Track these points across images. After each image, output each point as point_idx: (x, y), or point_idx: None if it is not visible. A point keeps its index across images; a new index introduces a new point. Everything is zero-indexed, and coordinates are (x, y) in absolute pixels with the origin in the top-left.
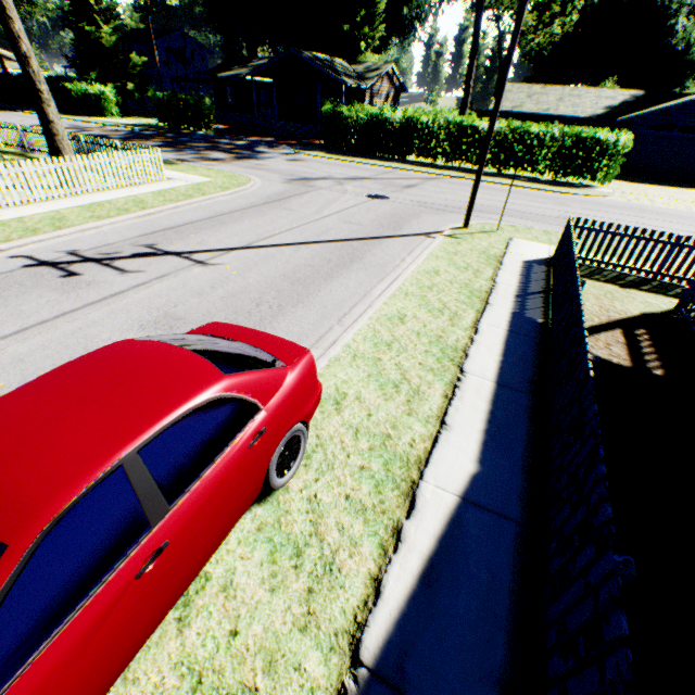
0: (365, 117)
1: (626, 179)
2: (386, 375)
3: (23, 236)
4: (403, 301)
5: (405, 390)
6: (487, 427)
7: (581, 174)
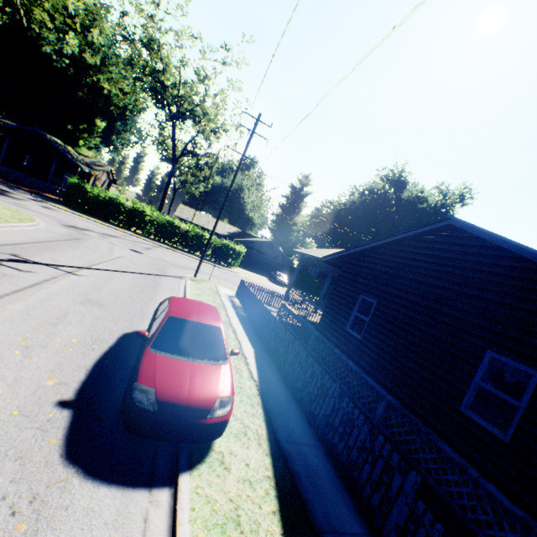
0: (105, 197)
1: (240, 267)
2: None
3: None
4: None
5: None
6: (250, 341)
7: (226, 261)
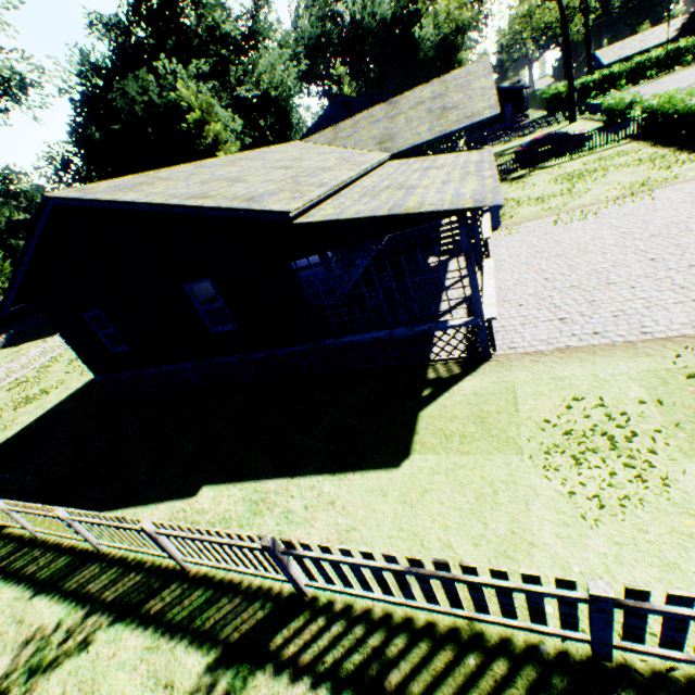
0: (575, 87)
1: None
2: None
3: None
4: None
5: None
6: None
7: None
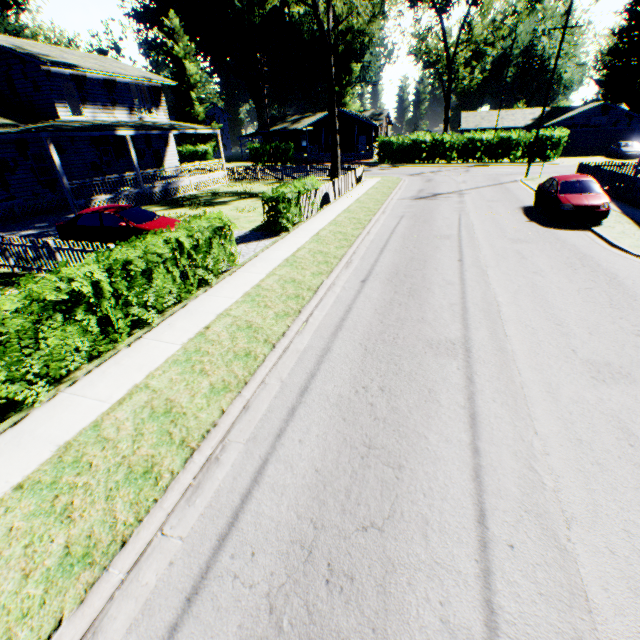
0: (407, 142)
1: (558, 157)
2: None
3: (387, 195)
4: None
5: None
6: None
7: (541, 156)
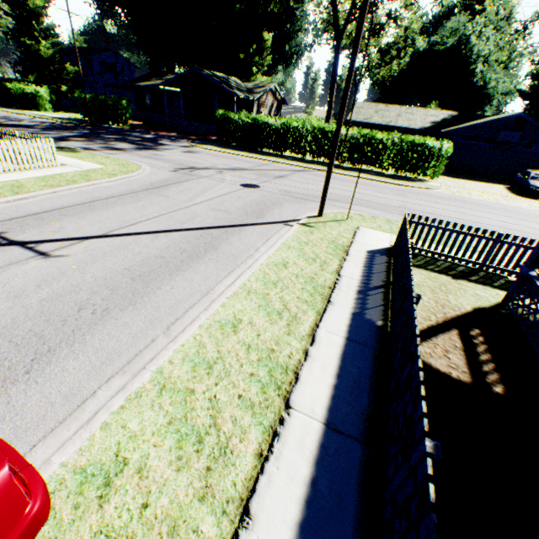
0: (249, 121)
1: (449, 175)
2: (192, 419)
3: None
4: (243, 301)
5: (210, 447)
6: (304, 515)
7: (416, 171)
